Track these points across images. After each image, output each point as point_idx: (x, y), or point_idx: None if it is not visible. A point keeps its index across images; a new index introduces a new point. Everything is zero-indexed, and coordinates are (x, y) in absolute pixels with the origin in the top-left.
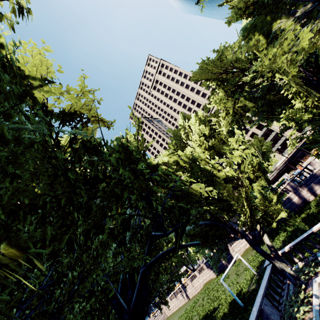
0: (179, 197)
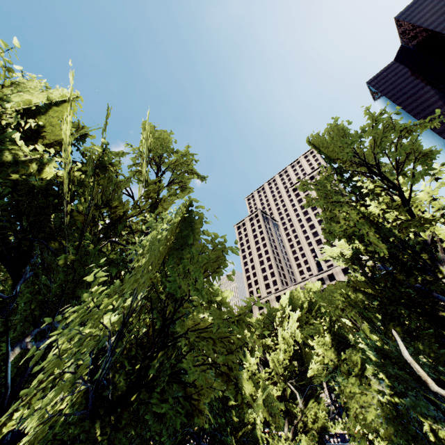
0: (224, 443)
